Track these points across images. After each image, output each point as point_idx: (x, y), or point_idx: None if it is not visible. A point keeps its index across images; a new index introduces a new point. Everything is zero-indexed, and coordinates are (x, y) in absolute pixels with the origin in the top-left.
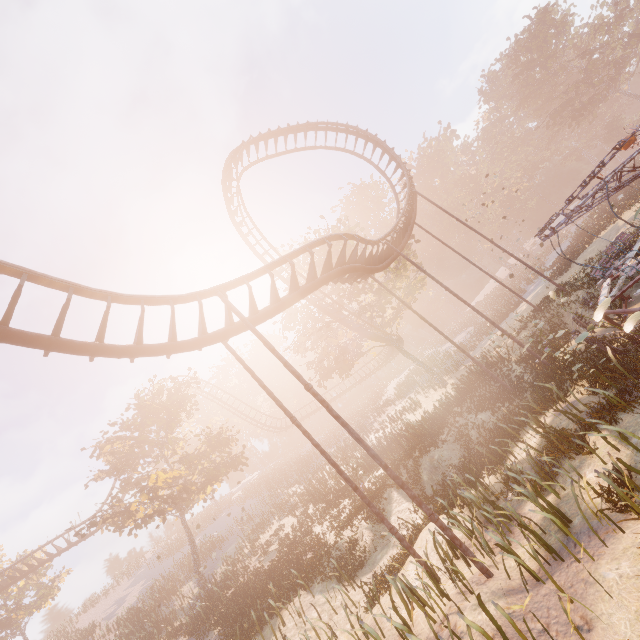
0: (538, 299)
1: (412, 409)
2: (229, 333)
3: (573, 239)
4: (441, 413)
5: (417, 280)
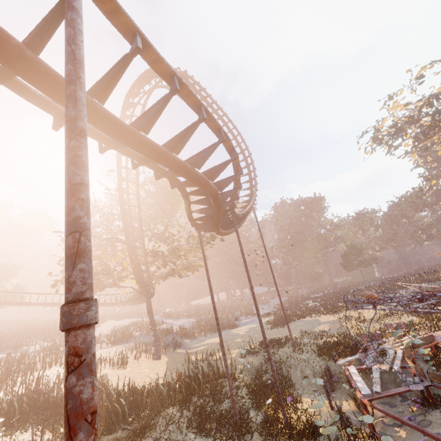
0: (258, 334)
1: (116, 365)
2: (3, 42)
3: (279, 308)
4: (154, 403)
5: (198, 264)
